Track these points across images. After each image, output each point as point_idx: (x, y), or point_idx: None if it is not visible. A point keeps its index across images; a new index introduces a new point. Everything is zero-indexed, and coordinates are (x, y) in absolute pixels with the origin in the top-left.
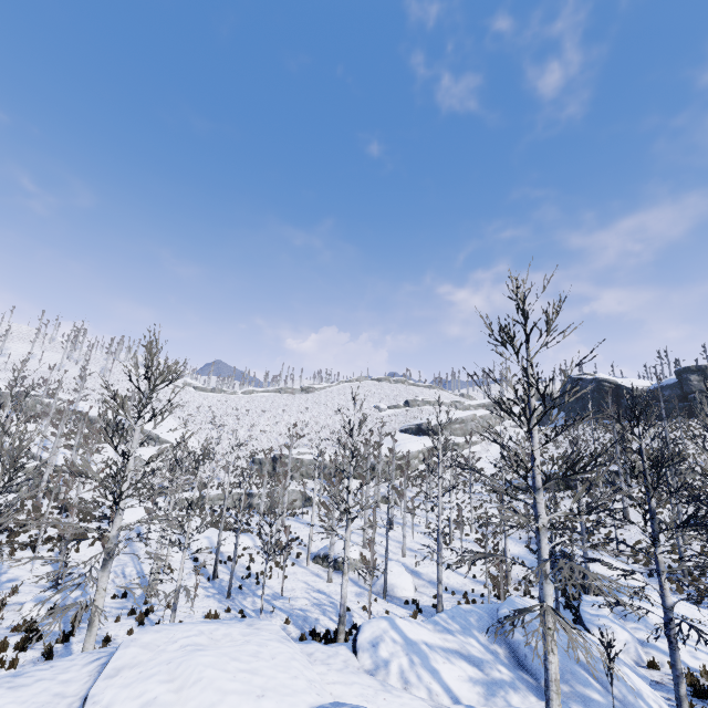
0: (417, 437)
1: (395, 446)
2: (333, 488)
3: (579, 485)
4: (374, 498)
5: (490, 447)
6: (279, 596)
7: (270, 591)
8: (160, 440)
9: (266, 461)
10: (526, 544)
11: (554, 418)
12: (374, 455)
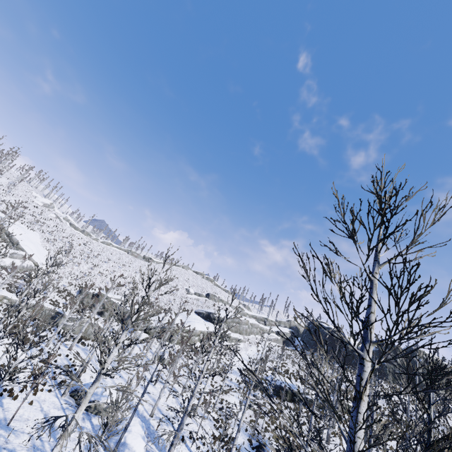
0: (205, 321)
1: (187, 321)
2: (128, 334)
3: (301, 401)
4: (153, 354)
5: (250, 348)
6: (4, 425)
7: (1, 414)
8: (18, 246)
9: (89, 295)
10: (249, 438)
11: (388, 353)
12: (169, 321)
